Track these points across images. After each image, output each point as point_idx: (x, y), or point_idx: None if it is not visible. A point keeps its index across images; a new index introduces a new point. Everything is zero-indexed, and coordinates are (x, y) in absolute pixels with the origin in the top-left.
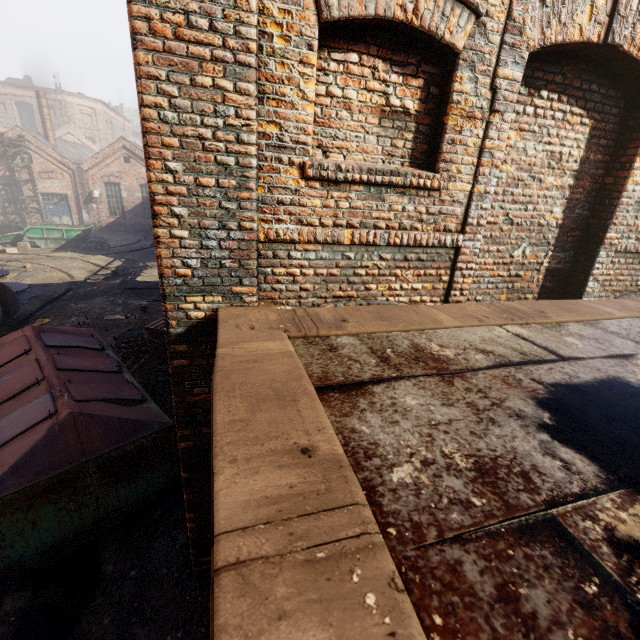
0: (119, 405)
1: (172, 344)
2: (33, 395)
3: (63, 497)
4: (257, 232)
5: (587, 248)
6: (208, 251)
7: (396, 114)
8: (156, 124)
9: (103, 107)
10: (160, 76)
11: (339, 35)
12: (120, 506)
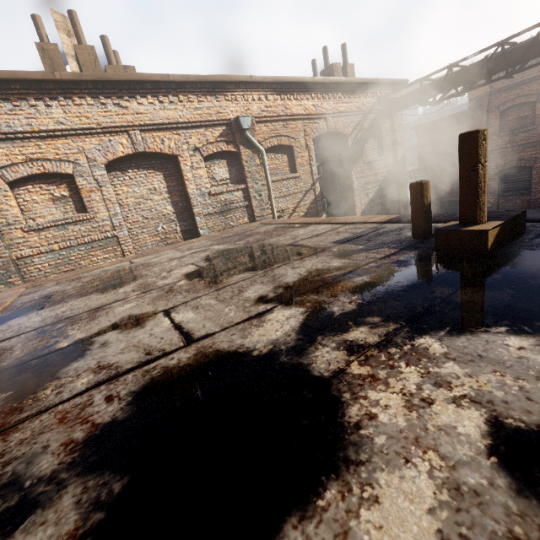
0: None
1: None
2: None
3: None
4: (10, 257)
5: (193, 217)
6: None
7: (60, 198)
8: None
9: None
10: None
11: (20, 182)
12: None
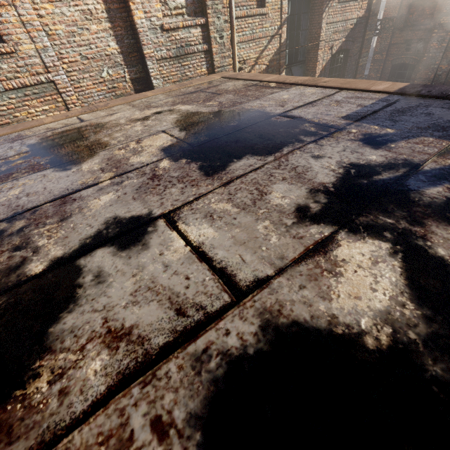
0: None
1: None
2: None
3: None
4: None
5: (144, 62)
6: None
7: None
8: None
9: None
10: None
11: None
12: None
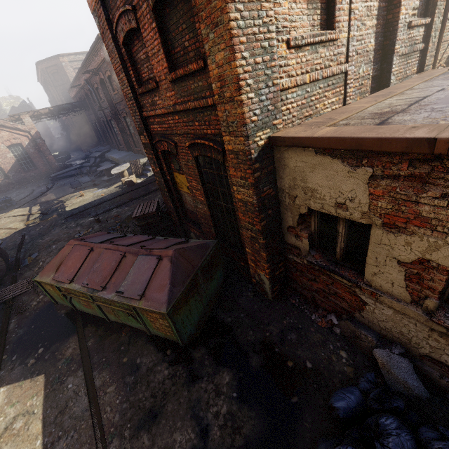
0: (183, 244)
1: (253, 165)
2: (128, 262)
3: (194, 293)
4: (279, 85)
5: (386, 59)
6: (262, 103)
7: None
8: (236, 30)
9: None
10: None
11: None
12: (212, 294)
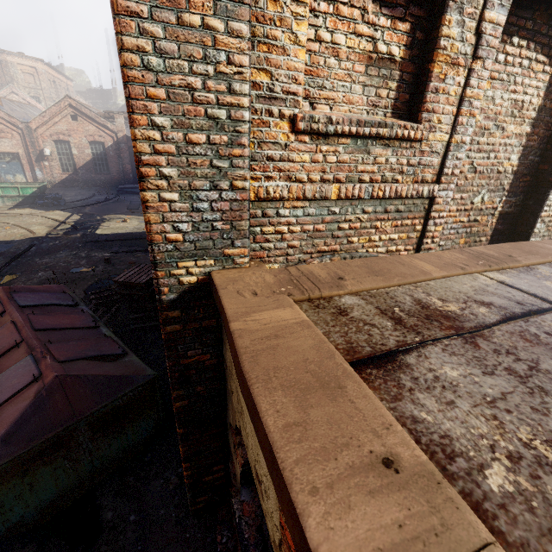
0: (102, 362)
1: (164, 311)
2: (14, 358)
3: (57, 457)
4: (249, 191)
5: (536, 192)
6: (199, 214)
7: (382, 61)
8: (139, 72)
9: (44, 66)
10: (141, 12)
11: None
12: (112, 456)
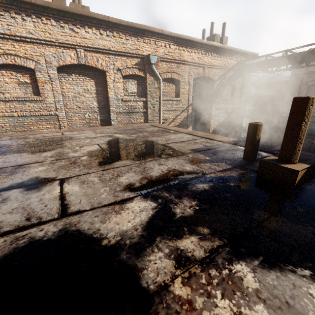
0: None
1: None
2: None
3: None
4: None
5: (109, 112)
6: None
7: (23, 83)
8: None
9: None
10: None
11: None
12: None
